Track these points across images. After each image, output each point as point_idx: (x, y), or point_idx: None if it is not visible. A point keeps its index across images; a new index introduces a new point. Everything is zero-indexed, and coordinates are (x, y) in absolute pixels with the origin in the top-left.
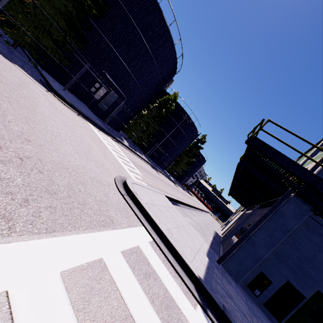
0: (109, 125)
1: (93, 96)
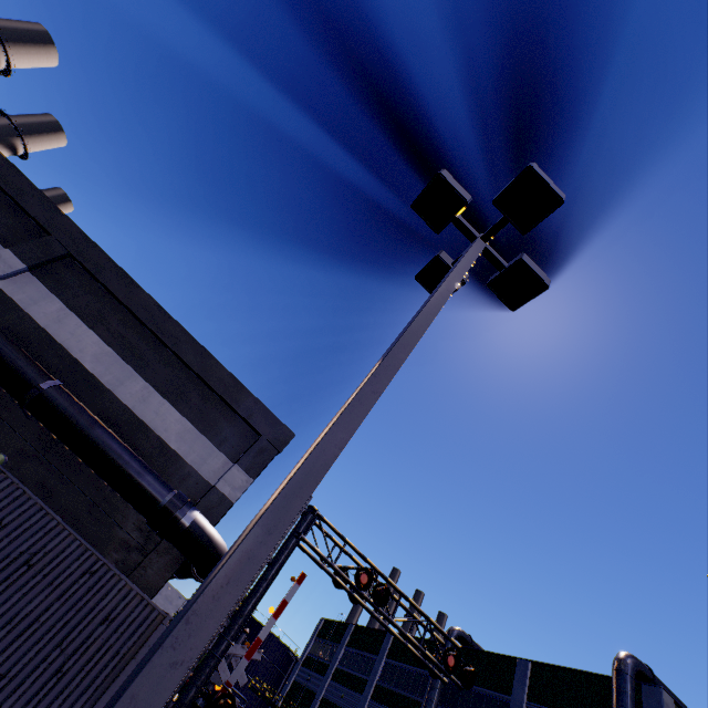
0: None
1: None
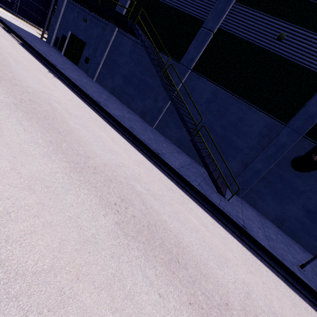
0: (26, 19)
1: None
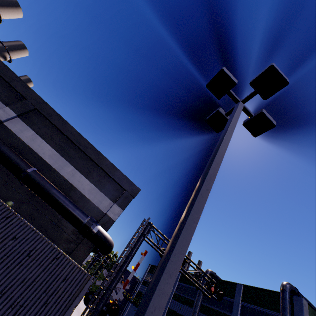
0: None
1: None
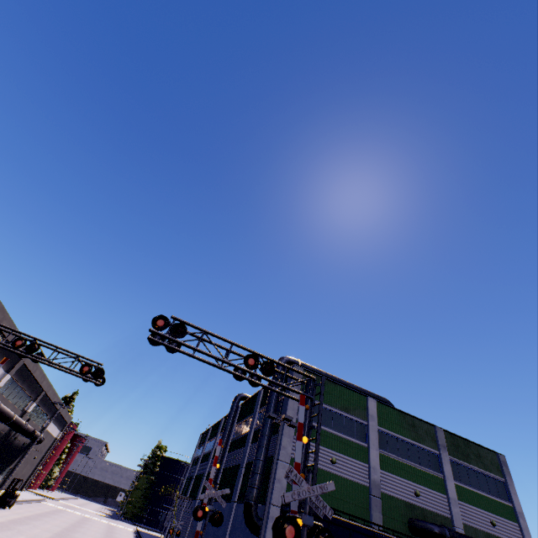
0: None
1: (161, 521)
